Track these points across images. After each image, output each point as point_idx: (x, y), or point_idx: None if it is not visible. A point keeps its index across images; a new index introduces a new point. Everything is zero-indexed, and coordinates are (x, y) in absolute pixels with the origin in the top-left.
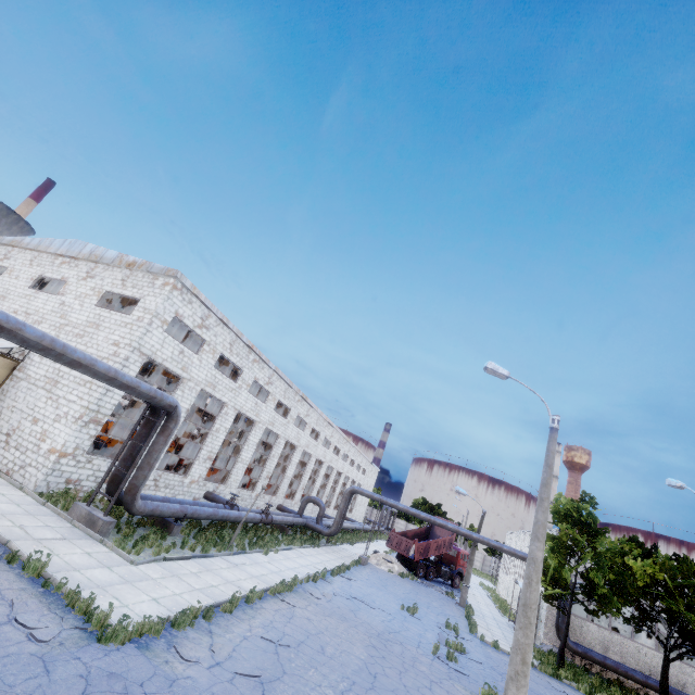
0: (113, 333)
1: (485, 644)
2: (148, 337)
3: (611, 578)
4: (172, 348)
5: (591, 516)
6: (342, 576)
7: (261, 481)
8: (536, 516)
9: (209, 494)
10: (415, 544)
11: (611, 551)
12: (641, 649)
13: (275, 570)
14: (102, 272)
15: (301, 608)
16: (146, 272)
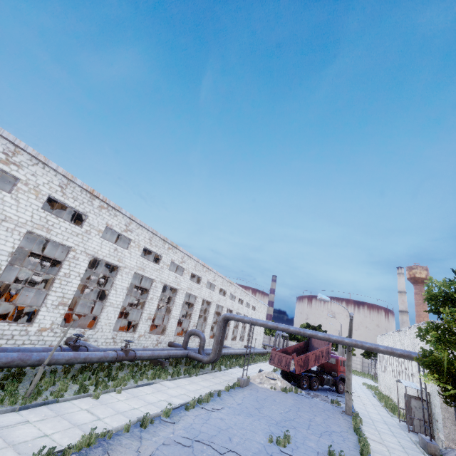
0: None
1: None
2: None
3: None
4: None
5: None
6: (202, 407)
7: (142, 323)
8: None
9: (69, 340)
10: (294, 358)
11: None
12: None
13: (83, 421)
14: None
15: None
16: None
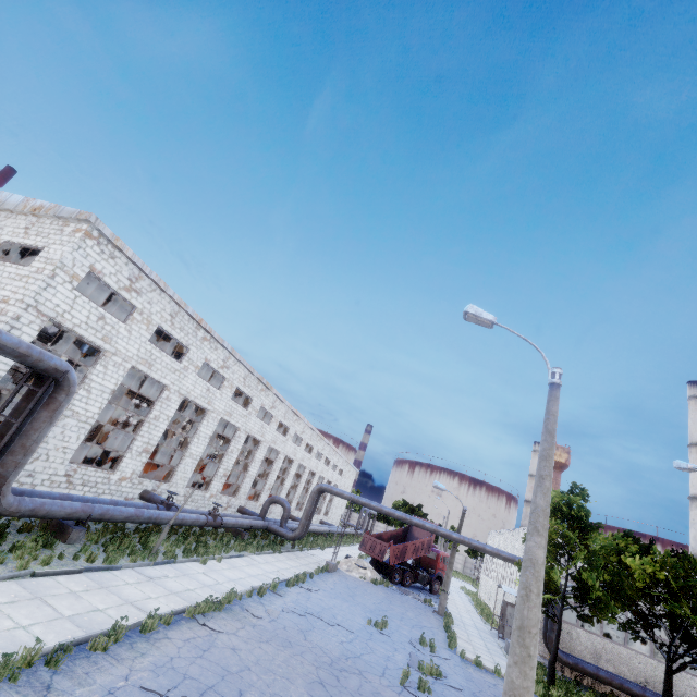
0: (3, 288)
1: (466, 662)
2: (49, 293)
3: (606, 579)
4: (87, 311)
5: (582, 509)
6: (300, 586)
7: (216, 480)
8: (535, 500)
9: (145, 494)
10: (390, 547)
11: (606, 548)
12: (635, 657)
13: (209, 583)
14: (3, 220)
15: (228, 634)
16: (54, 217)
